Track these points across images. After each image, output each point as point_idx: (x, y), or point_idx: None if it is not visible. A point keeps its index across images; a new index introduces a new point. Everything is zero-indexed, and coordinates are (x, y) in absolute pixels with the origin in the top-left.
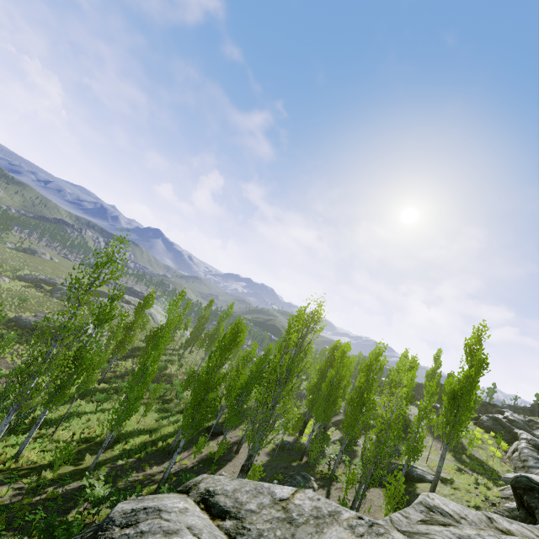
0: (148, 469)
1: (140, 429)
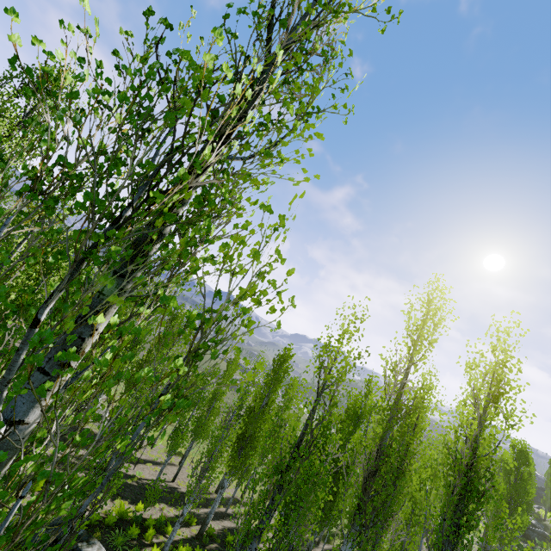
0: None
1: None
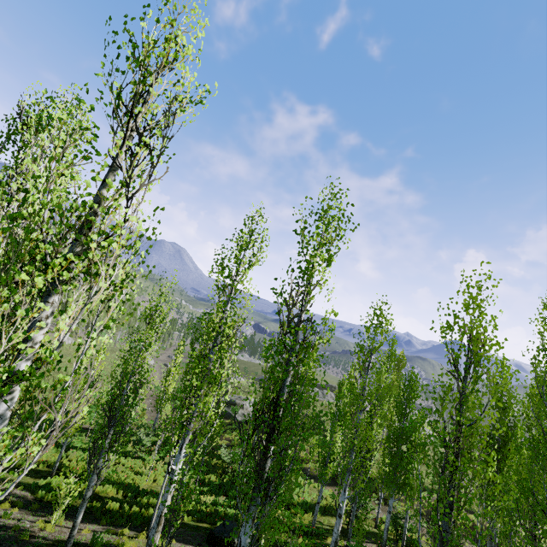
0: (3, 507)
1: (131, 484)
